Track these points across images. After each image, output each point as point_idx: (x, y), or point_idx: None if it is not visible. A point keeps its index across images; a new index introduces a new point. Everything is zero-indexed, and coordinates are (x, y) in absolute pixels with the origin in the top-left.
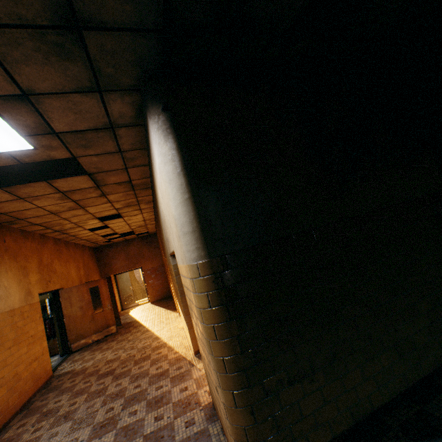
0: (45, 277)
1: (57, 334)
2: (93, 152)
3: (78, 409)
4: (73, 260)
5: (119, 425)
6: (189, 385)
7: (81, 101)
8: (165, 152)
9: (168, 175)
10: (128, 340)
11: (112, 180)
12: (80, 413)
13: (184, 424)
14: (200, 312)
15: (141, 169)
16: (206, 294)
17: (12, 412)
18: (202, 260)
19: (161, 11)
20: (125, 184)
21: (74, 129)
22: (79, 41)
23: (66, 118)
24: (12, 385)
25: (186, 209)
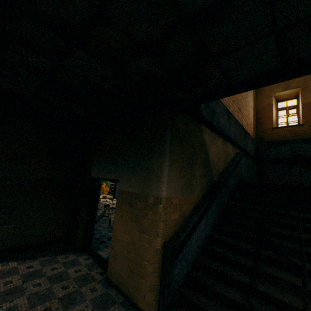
0: None
1: None
2: None
3: None
4: None
5: None
6: None
7: None
8: None
9: None
10: None
11: None
12: None
13: None
14: None
15: None
16: None
17: None
18: None
19: None
20: None
21: None
22: None
23: None
24: None
25: None
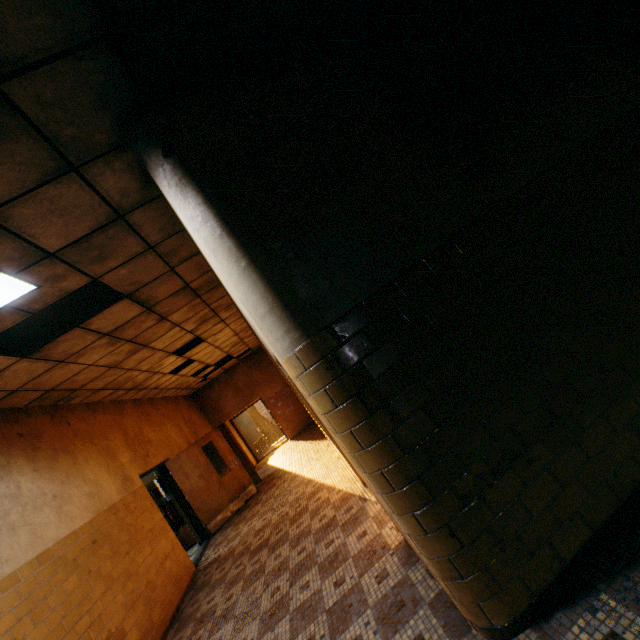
0: (140, 452)
1: (185, 518)
2: (116, 263)
3: (237, 603)
4: (168, 420)
5: (292, 606)
6: (367, 527)
7: (58, 195)
8: (191, 214)
9: (208, 244)
10: (275, 497)
11: (163, 293)
12: (240, 606)
13: (375, 580)
14: (327, 419)
15: (192, 263)
16: (324, 391)
17: (161, 630)
18: (300, 345)
19: (89, 3)
20: (182, 292)
21: (73, 239)
22: (5, 104)
23: (53, 227)
24: (147, 597)
25: (250, 282)
